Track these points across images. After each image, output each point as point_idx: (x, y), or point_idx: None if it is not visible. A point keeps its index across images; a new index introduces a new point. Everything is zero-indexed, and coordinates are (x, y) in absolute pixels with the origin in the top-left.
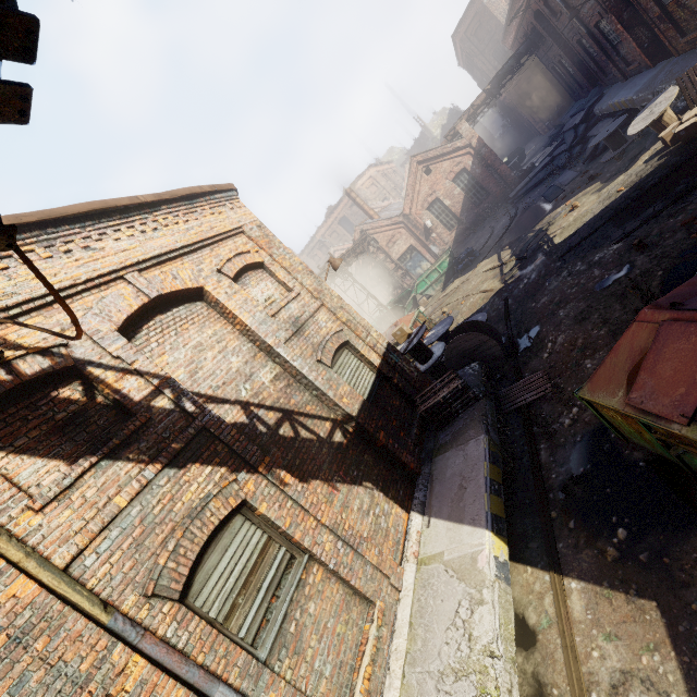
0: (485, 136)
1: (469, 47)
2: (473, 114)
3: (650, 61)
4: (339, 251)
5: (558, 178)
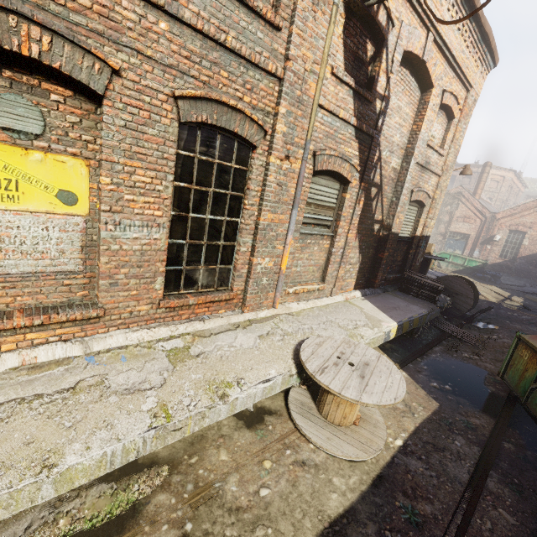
0: None
1: None
2: None
3: None
4: None
5: None
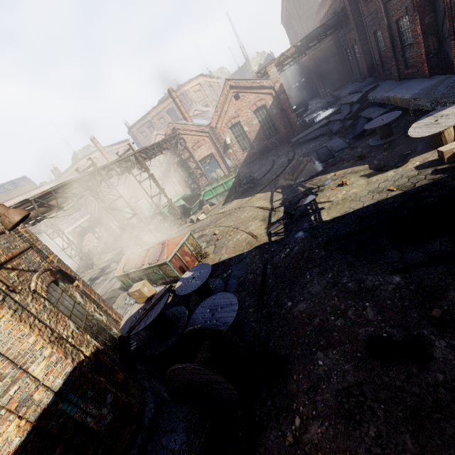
0: (285, 84)
1: (292, 9)
2: (282, 62)
3: (429, 71)
4: (161, 135)
5: (330, 140)
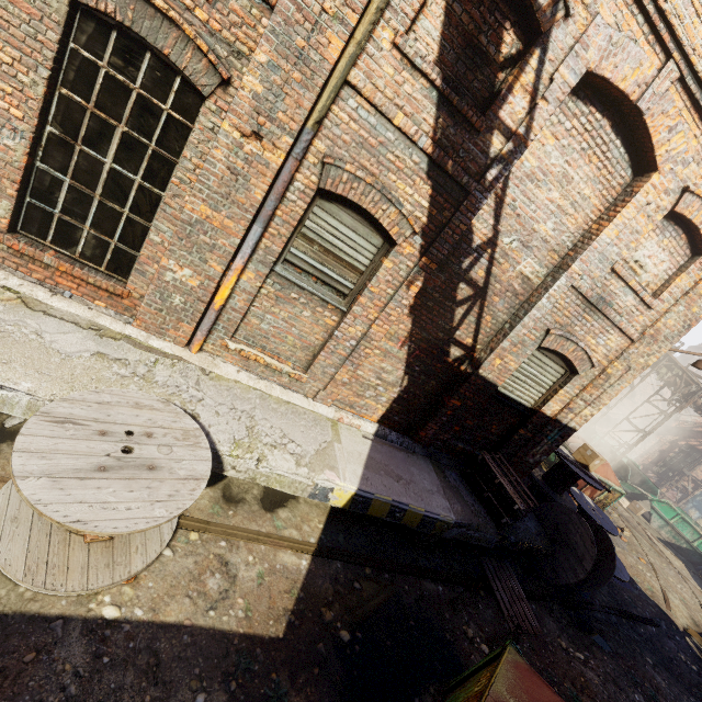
0: None
1: None
2: None
3: None
4: None
5: None
